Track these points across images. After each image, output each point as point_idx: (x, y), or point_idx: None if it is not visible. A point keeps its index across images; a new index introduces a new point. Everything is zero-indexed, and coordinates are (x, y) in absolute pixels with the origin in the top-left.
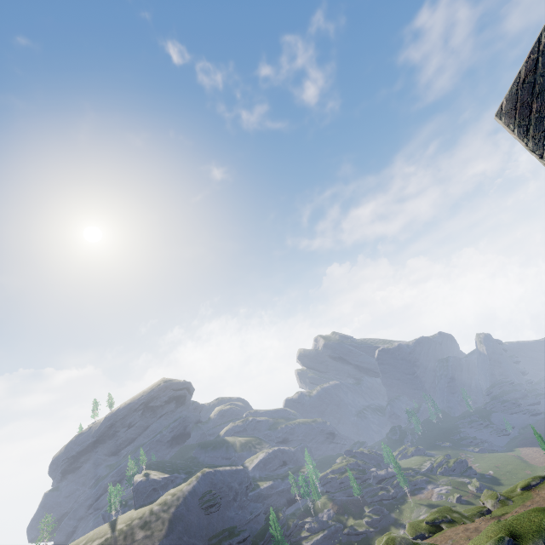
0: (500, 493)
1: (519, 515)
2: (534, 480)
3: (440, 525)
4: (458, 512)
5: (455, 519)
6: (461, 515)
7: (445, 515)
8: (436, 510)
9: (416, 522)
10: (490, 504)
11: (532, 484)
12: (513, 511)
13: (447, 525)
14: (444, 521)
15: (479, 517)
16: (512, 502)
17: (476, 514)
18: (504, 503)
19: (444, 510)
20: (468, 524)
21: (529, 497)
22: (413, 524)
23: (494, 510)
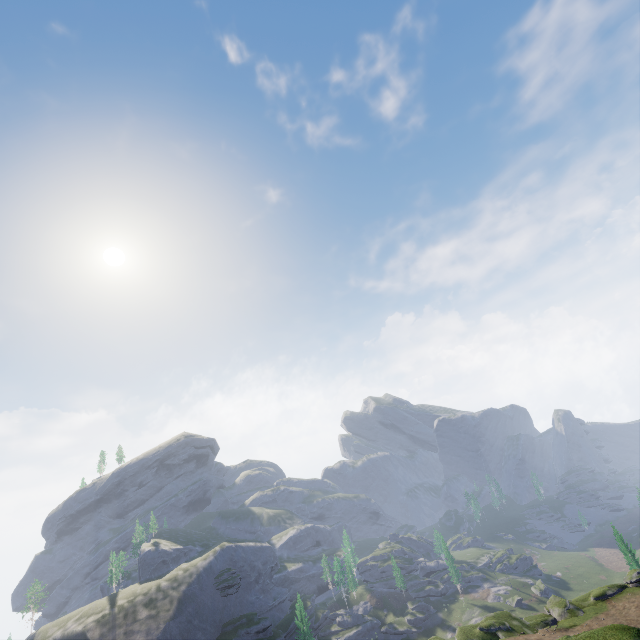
0: (569, 601)
1: (592, 632)
2: (610, 589)
3: (496, 633)
4: (518, 619)
5: (514, 627)
6: (522, 623)
7: (503, 622)
8: (493, 615)
9: (469, 627)
10: (557, 613)
11: (608, 594)
12: (583, 623)
13: (504, 634)
14: (501, 629)
15: (542, 627)
16: (582, 613)
17: (539, 624)
18: (573, 613)
19: (502, 616)
20: (530, 634)
21: (603, 609)
22: (464, 629)
23: (561, 620)
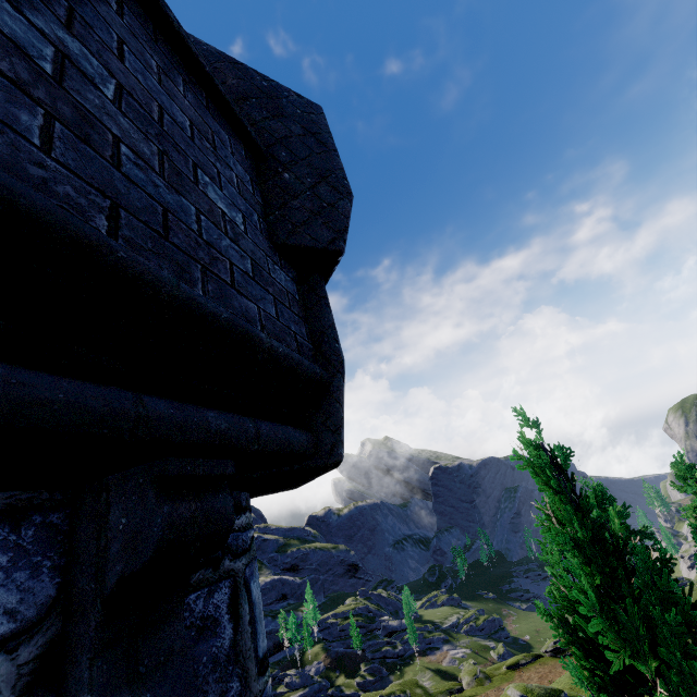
0: (483, 669)
1: None
2: (525, 658)
3: None
4: (424, 687)
5: (415, 695)
6: (426, 692)
7: (406, 690)
8: (400, 682)
9: (371, 694)
10: (466, 682)
11: (521, 663)
12: (483, 693)
13: None
14: (400, 696)
15: (445, 696)
16: (489, 682)
17: (443, 692)
18: (480, 682)
19: (408, 683)
20: None
21: (510, 679)
22: (367, 696)
23: (467, 689)
